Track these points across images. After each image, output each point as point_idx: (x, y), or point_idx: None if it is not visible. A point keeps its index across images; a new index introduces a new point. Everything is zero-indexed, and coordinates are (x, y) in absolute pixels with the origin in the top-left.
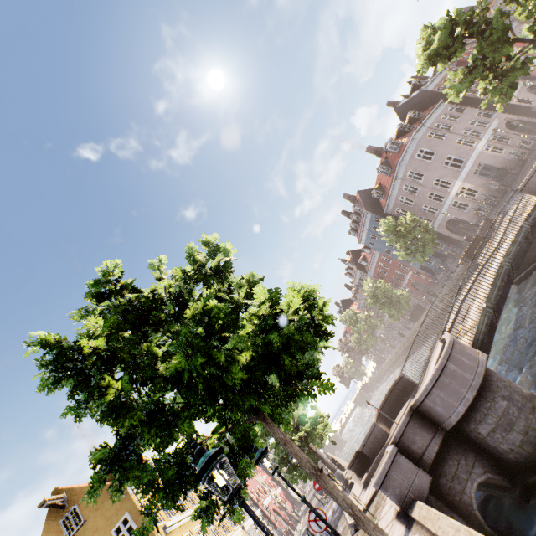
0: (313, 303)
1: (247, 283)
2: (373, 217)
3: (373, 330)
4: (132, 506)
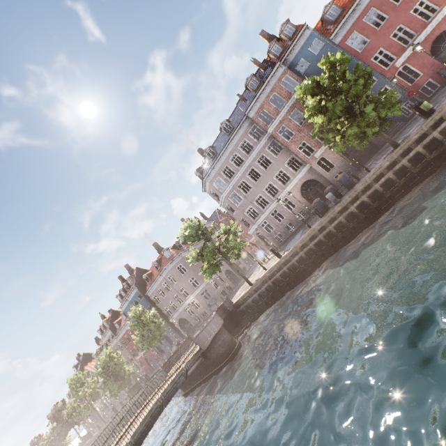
0: None
1: None
2: (138, 293)
3: (94, 399)
4: None
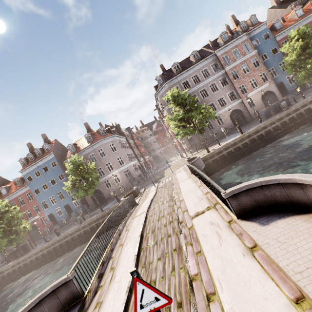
0: None
1: None
2: (53, 160)
3: None
4: None
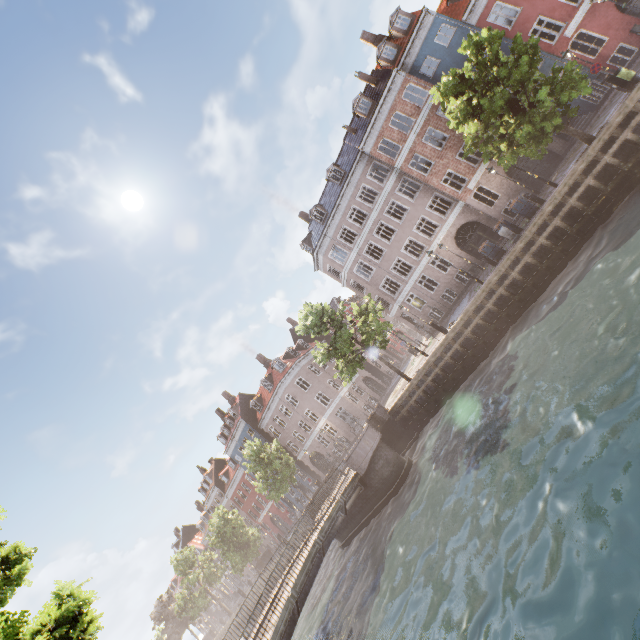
0: (74, 624)
1: (2, 561)
2: (247, 427)
3: (211, 583)
4: None
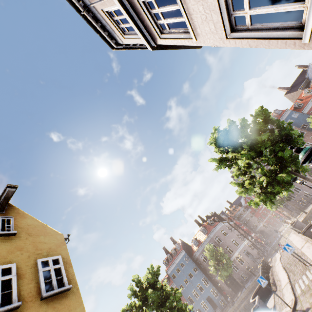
0: None
1: None
2: (185, 255)
3: None
4: (66, 255)
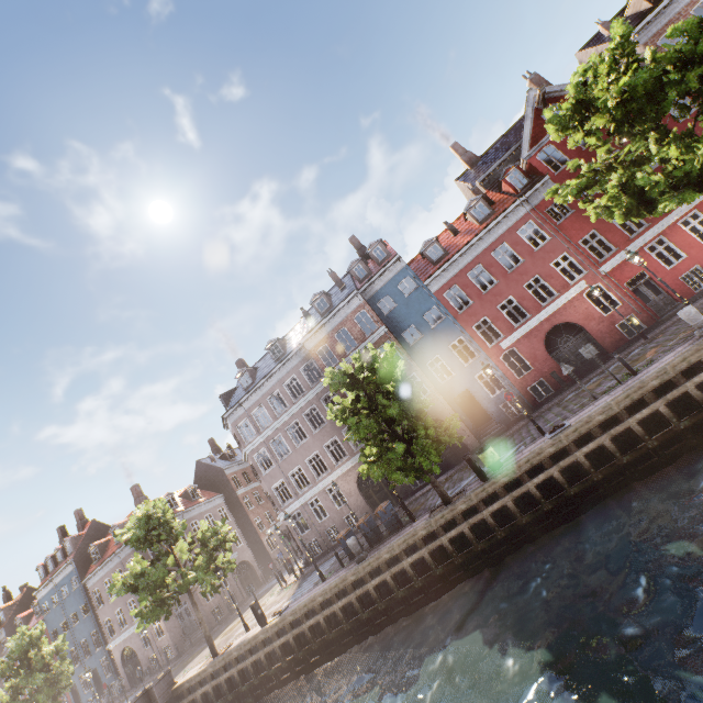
0: None
1: None
2: (75, 573)
3: None
4: None
